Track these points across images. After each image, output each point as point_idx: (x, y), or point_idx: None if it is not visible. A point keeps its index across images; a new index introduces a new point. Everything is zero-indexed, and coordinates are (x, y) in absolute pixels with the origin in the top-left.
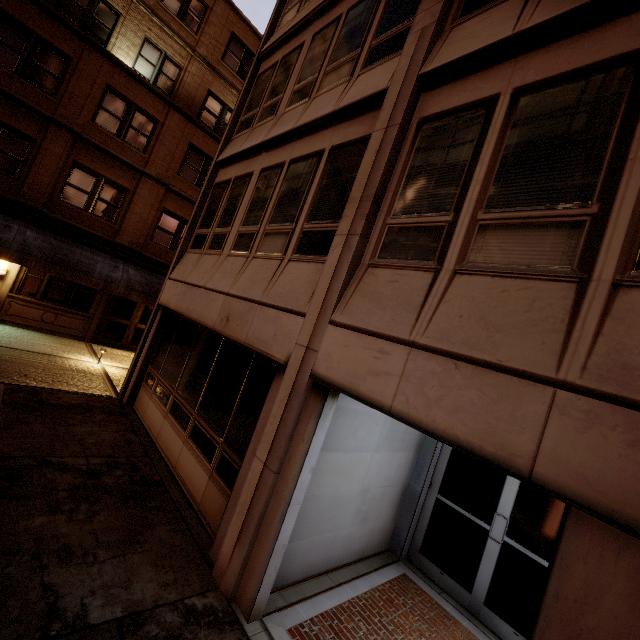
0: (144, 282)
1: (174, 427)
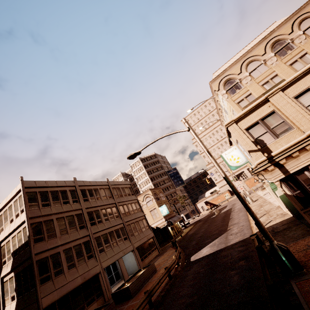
0: None
1: None
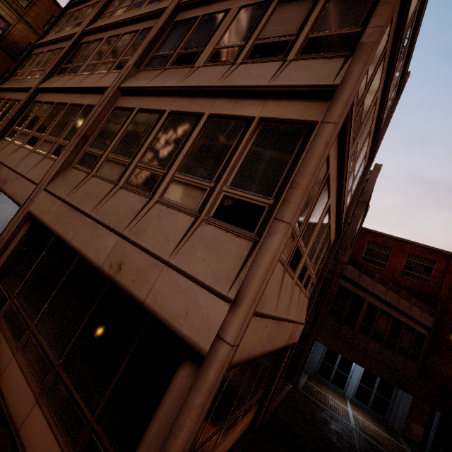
0: None
1: None
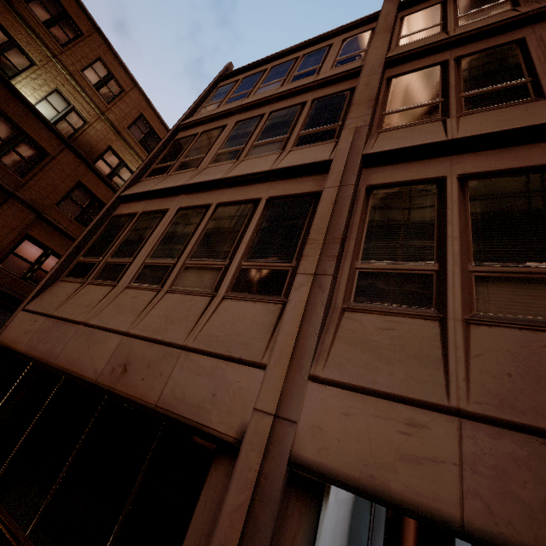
0: None
1: None
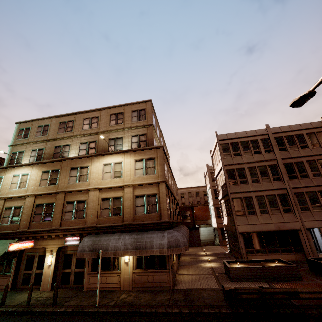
0: (186, 231)
1: (274, 254)
